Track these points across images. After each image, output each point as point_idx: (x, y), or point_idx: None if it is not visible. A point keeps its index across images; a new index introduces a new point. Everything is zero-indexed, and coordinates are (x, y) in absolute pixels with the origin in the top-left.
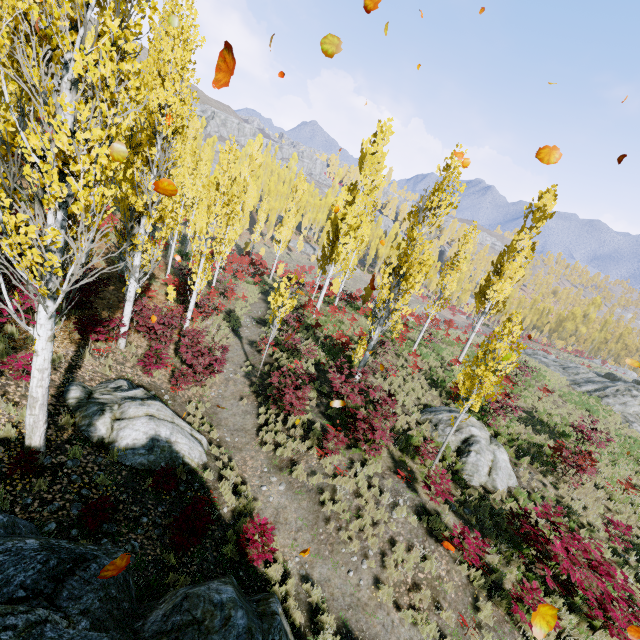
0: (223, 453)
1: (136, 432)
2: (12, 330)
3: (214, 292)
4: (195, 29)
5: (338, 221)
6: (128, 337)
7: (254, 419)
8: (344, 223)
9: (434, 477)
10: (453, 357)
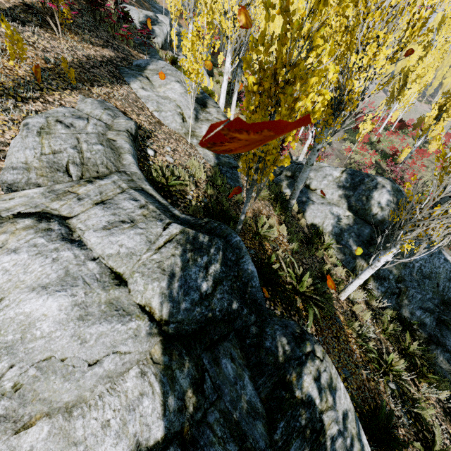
0: None
1: None
2: None
3: None
4: None
5: (409, 73)
6: None
7: None
8: (413, 73)
9: None
10: None
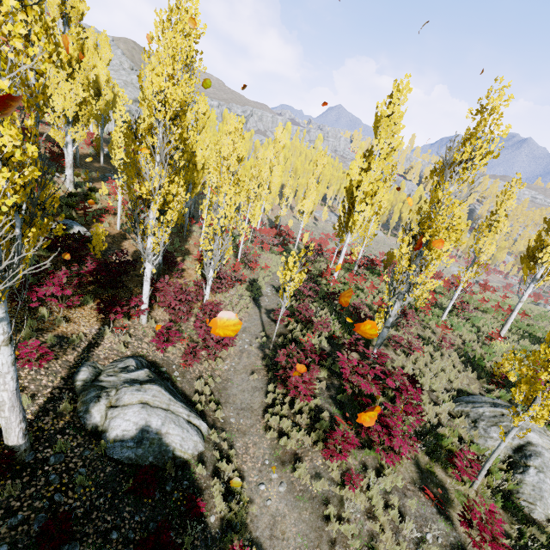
0: (225, 438)
1: (126, 422)
2: (43, 313)
3: (238, 264)
4: (196, 17)
5: (353, 189)
6: (152, 312)
7: (262, 397)
8: (359, 190)
9: (477, 513)
10: (492, 328)
